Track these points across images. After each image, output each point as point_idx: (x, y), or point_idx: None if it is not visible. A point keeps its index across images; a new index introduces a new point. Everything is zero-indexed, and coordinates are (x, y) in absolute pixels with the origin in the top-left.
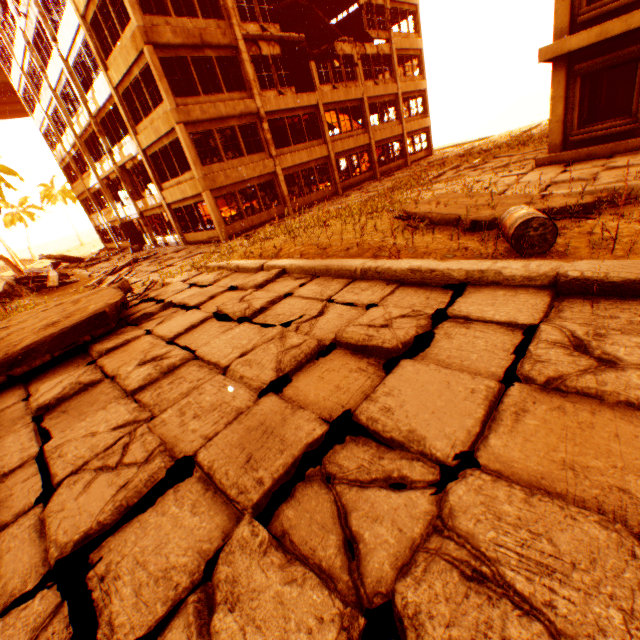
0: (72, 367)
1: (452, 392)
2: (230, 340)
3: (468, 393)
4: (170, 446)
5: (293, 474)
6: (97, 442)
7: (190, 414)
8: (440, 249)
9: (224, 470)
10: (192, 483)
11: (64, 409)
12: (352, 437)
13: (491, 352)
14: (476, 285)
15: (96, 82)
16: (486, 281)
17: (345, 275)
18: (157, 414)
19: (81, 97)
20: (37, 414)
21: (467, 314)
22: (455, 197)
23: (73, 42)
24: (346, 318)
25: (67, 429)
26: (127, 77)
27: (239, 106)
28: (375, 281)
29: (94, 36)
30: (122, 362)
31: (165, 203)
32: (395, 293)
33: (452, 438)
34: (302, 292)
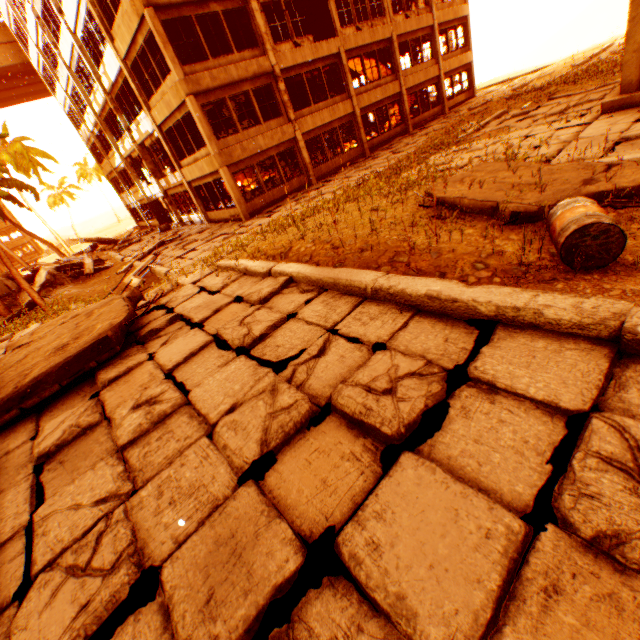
0: (79, 397)
1: (460, 531)
2: (223, 382)
3: (481, 537)
4: (141, 544)
5: (255, 632)
6: (78, 520)
7: (167, 497)
8: (470, 253)
9: (182, 609)
10: (153, 612)
11: (62, 458)
12: (331, 578)
13: (520, 453)
14: (509, 325)
15: (105, 55)
16: (522, 322)
17: (354, 292)
18: (139, 486)
19: (94, 73)
20: (38, 462)
21: (493, 379)
22: (494, 170)
23: (77, 12)
24: (347, 364)
25: (57, 493)
26: (133, 47)
27: (251, 66)
28: (387, 305)
29: (95, 3)
30: (121, 399)
31: (185, 181)
32: (408, 326)
33: (452, 624)
34: (306, 313)
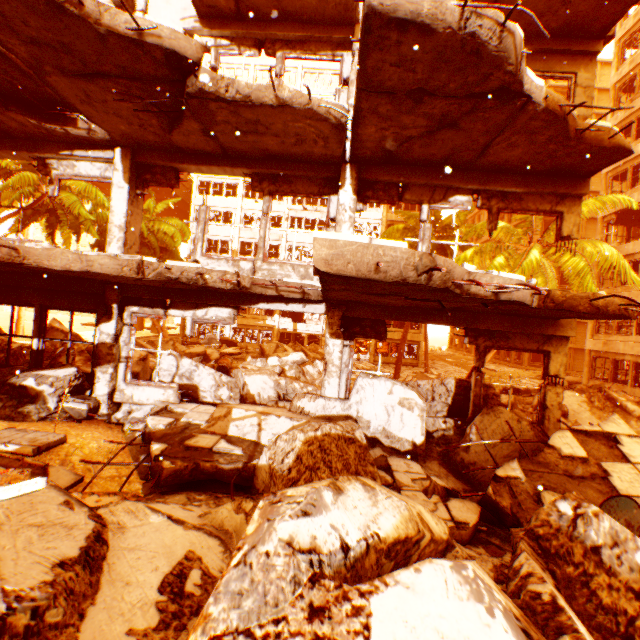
0: None
1: None
2: None
3: None
4: None
5: None
6: None
7: None
8: None
9: None
10: None
11: None
12: None
13: None
14: None
15: None
16: None
17: None
18: None
19: None
20: None
21: None
22: None
23: None
24: None
25: None
26: None
27: None
28: None
29: None
30: None
31: None
32: None
33: None
34: None
